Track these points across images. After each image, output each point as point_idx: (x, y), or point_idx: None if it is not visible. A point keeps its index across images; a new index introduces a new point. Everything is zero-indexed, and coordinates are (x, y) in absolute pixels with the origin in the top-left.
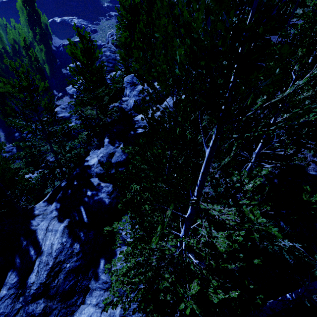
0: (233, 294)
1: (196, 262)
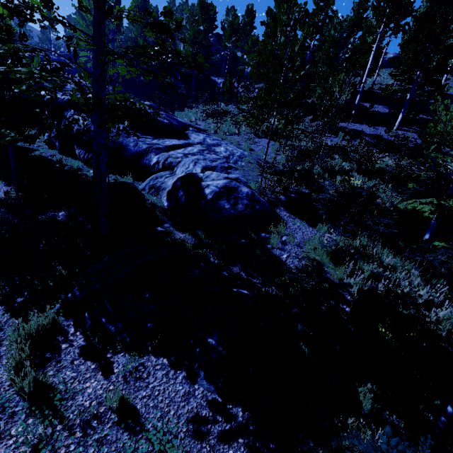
0: None
1: None
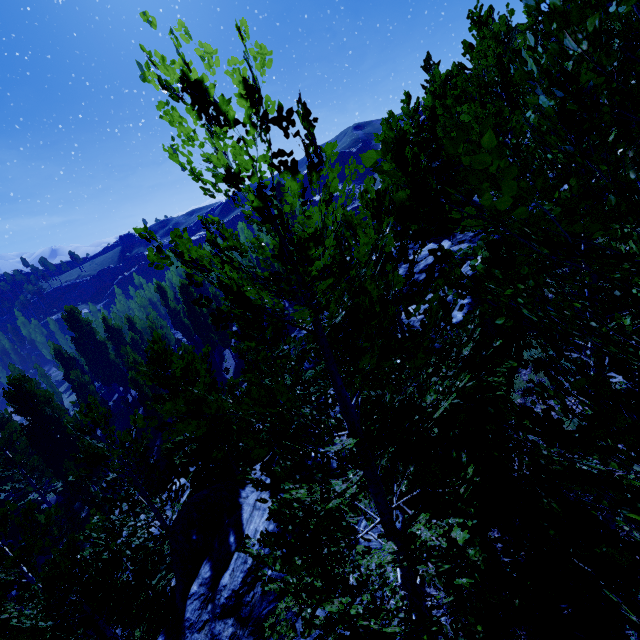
0: (390, 629)
1: (399, 583)
